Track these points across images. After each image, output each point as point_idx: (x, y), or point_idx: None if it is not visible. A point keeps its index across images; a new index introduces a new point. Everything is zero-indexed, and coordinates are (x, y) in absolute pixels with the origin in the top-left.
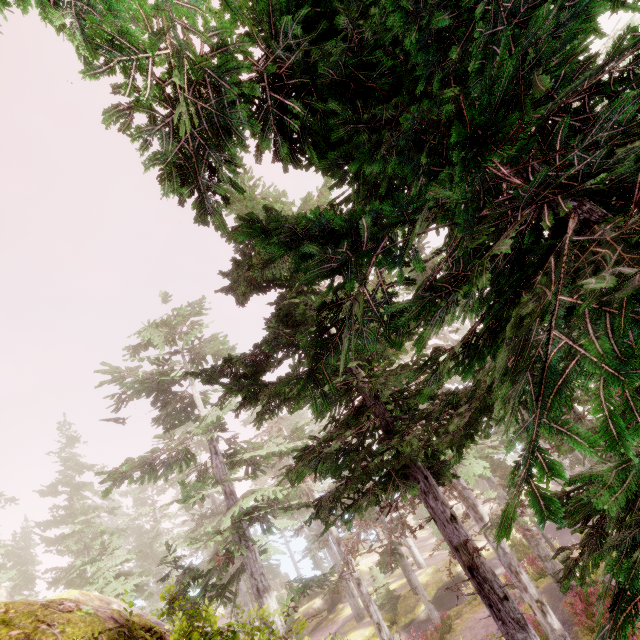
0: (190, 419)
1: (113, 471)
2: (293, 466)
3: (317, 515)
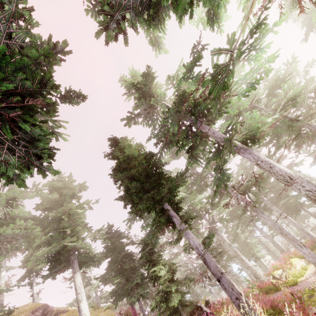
0: (89, 284)
1: (70, 303)
2: (110, 294)
3: (112, 303)
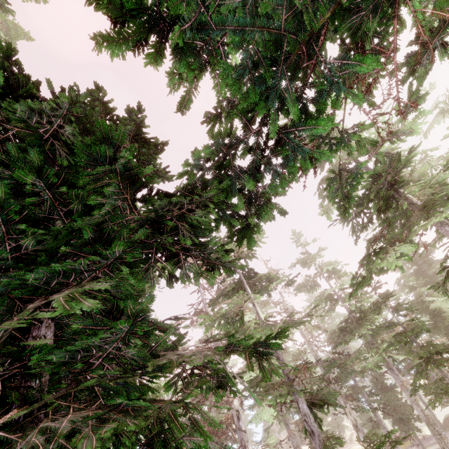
0: None
1: None
2: None
3: None
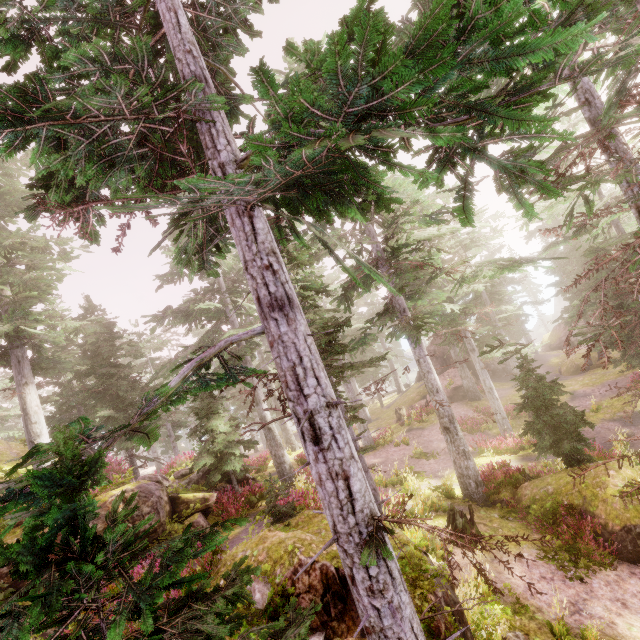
0: None
1: None
2: None
3: None
